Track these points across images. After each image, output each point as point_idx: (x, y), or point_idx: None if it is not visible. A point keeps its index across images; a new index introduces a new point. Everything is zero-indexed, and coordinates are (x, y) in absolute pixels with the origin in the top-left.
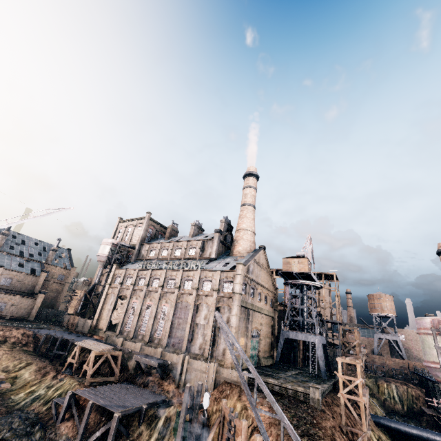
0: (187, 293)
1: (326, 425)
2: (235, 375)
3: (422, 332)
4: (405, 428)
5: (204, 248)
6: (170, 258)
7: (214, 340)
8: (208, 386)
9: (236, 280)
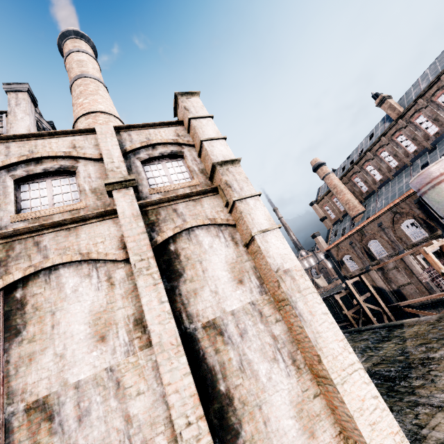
0: None
1: None
2: None
3: None
4: None
5: None
6: None
7: (224, 406)
8: None
9: (206, 132)
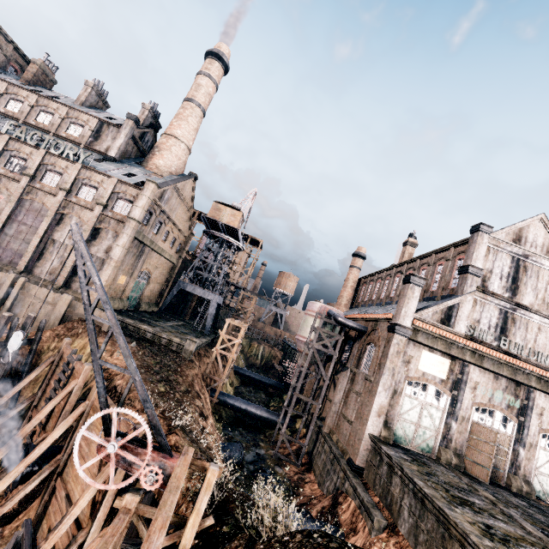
0: (47, 192)
1: (189, 373)
2: (97, 314)
3: (308, 313)
4: (255, 377)
5: (99, 134)
6: (25, 120)
7: None
8: (51, 320)
9: (139, 203)
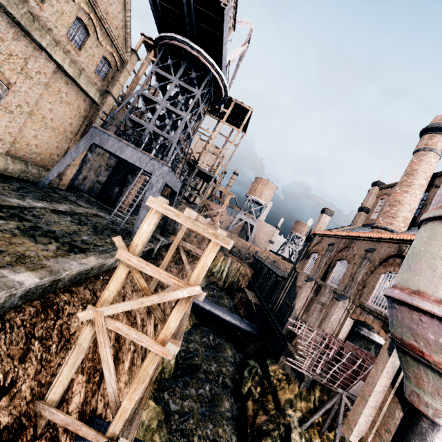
0: None
1: None
2: None
3: None
4: (219, 314)
5: None
6: None
7: None
8: None
9: None
